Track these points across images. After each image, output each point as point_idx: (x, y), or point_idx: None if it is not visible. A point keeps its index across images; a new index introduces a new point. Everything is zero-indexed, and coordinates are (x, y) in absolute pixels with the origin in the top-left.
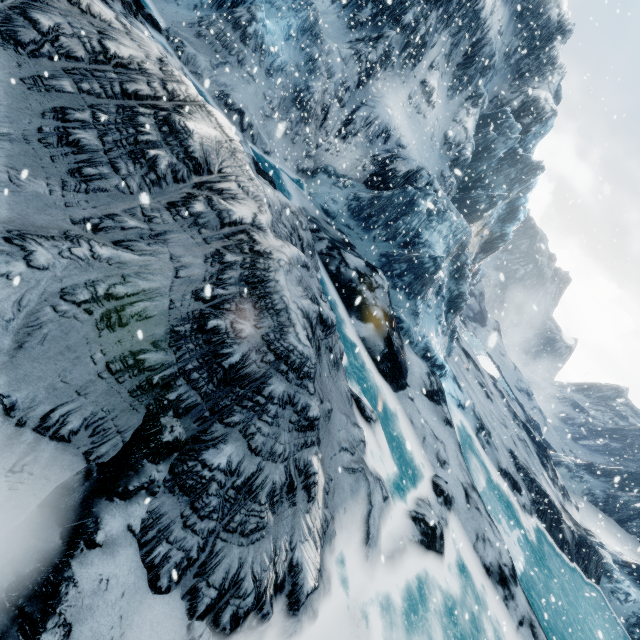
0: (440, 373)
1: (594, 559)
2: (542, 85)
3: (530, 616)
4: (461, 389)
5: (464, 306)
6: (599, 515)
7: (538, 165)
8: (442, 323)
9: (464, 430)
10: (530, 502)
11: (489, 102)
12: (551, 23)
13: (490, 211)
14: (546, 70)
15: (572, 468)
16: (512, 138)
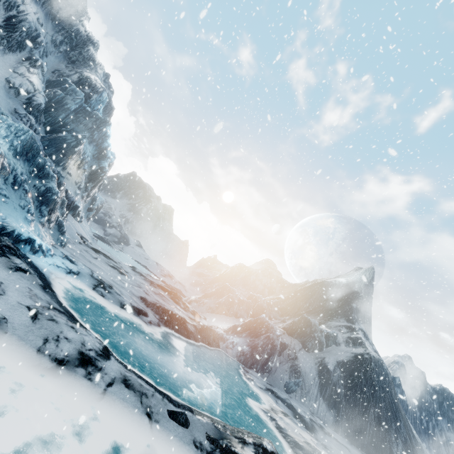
0: (32, 248)
1: (211, 334)
2: (91, 72)
3: (124, 375)
4: (75, 263)
5: (57, 199)
6: (216, 316)
7: (106, 120)
8: (32, 212)
9: (76, 287)
10: (158, 320)
11: (52, 72)
12: (82, 34)
13: (80, 147)
14: (90, 63)
15: (198, 300)
16: (78, 98)
